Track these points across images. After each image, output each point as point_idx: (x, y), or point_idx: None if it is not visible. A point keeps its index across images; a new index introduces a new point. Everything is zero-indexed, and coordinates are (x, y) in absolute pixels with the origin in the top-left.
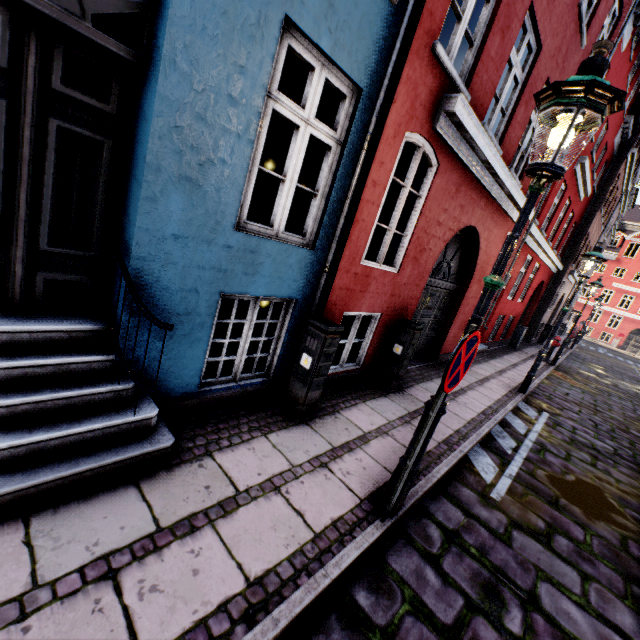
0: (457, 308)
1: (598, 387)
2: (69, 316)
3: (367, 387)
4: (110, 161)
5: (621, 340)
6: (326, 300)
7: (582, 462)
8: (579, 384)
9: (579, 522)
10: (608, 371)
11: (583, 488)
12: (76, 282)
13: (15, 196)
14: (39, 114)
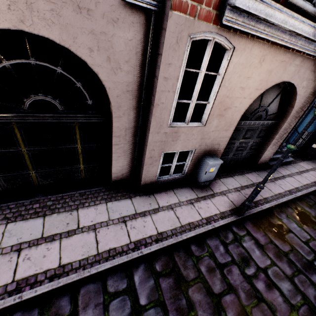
0: None
1: None
2: None
3: None
4: None
5: None
6: None
7: None
8: None
9: None
10: None
11: None
12: None
13: None
14: None
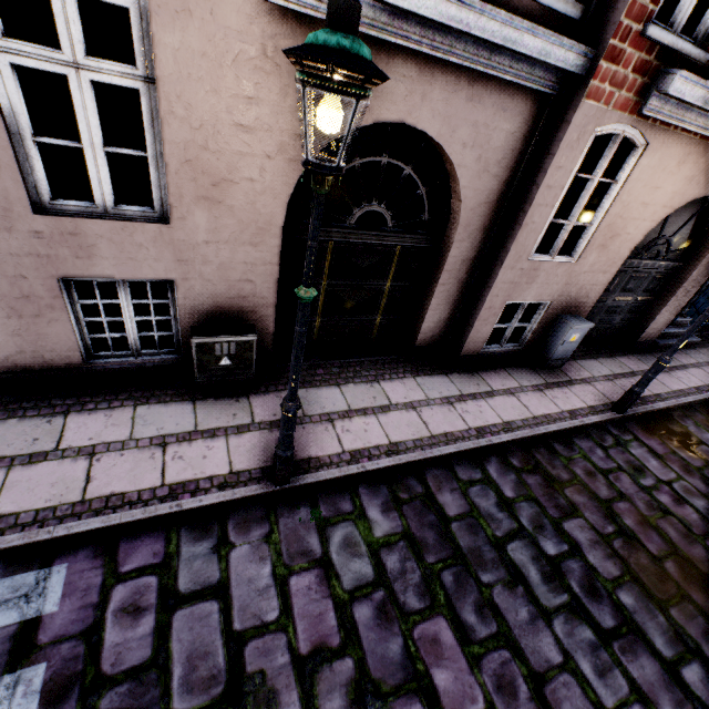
0: None
1: None
2: None
3: None
4: None
5: None
6: None
7: None
8: None
9: None
10: None
11: None
12: None
13: None
14: None
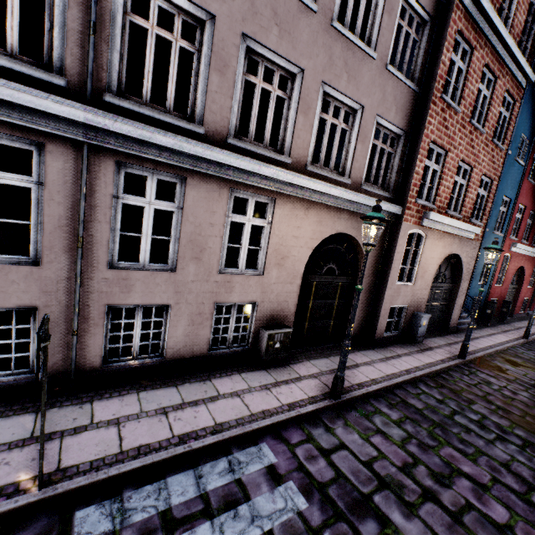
0: (518, 294)
1: None
2: None
3: (496, 322)
4: None
5: None
6: (487, 296)
7: None
8: None
9: None
10: None
11: None
12: None
13: None
14: None
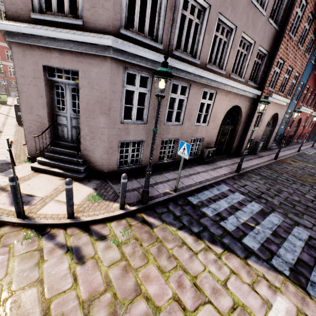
0: (296, 132)
1: None
2: None
3: (284, 146)
4: None
5: None
6: (283, 133)
7: None
8: None
9: None
10: None
11: None
12: None
13: None
14: None
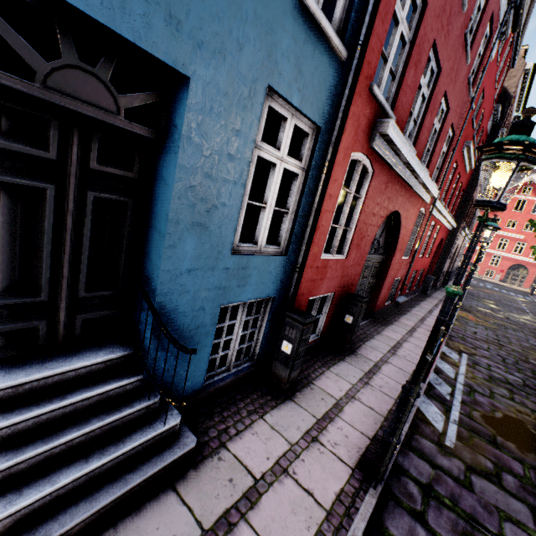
0: (386, 274)
1: (495, 322)
2: (101, 345)
3: (327, 353)
4: (132, 215)
5: (502, 275)
6: (296, 292)
7: (503, 398)
8: (481, 321)
9: (516, 457)
10: (499, 305)
11: (510, 423)
12: (106, 316)
13: (60, 259)
14: (79, 190)
